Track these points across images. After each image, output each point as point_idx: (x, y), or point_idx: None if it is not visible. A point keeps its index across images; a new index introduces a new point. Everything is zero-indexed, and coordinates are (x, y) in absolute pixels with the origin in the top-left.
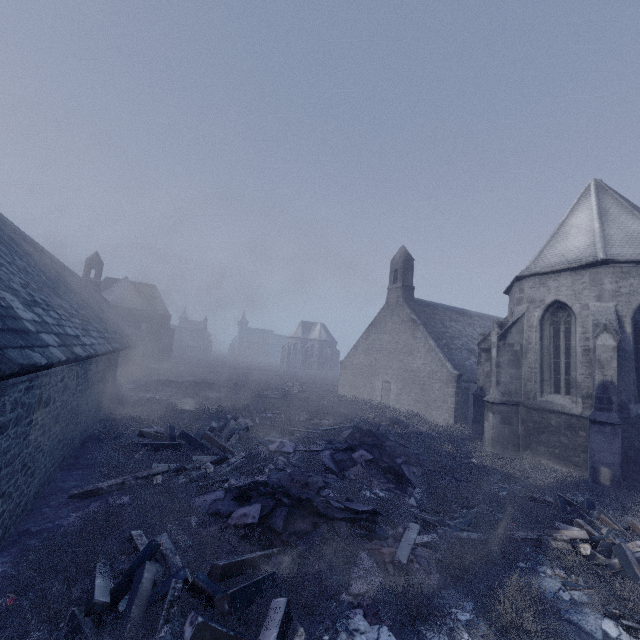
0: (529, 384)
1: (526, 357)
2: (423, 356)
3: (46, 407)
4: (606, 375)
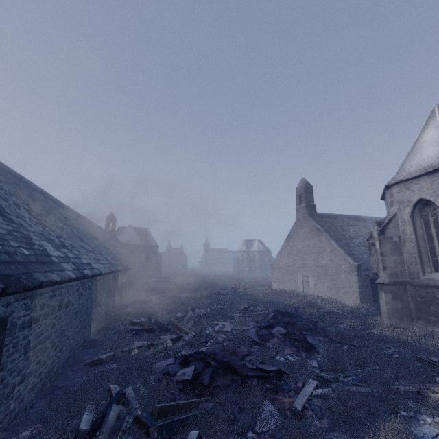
0: (411, 266)
1: (404, 245)
2: (329, 254)
3: (67, 307)
4: None
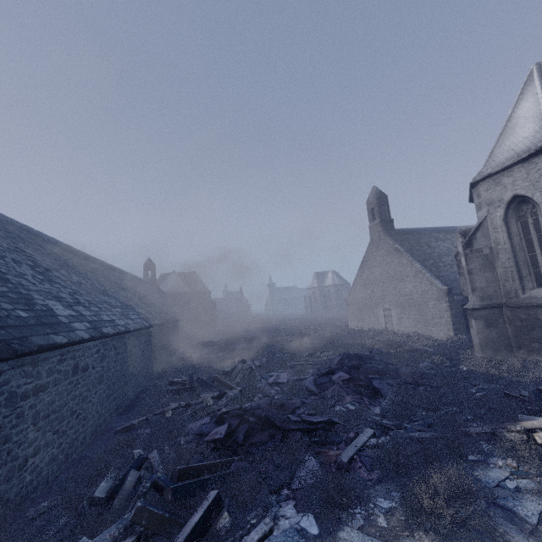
0: (507, 284)
1: (498, 258)
2: (412, 279)
3: (85, 372)
4: None
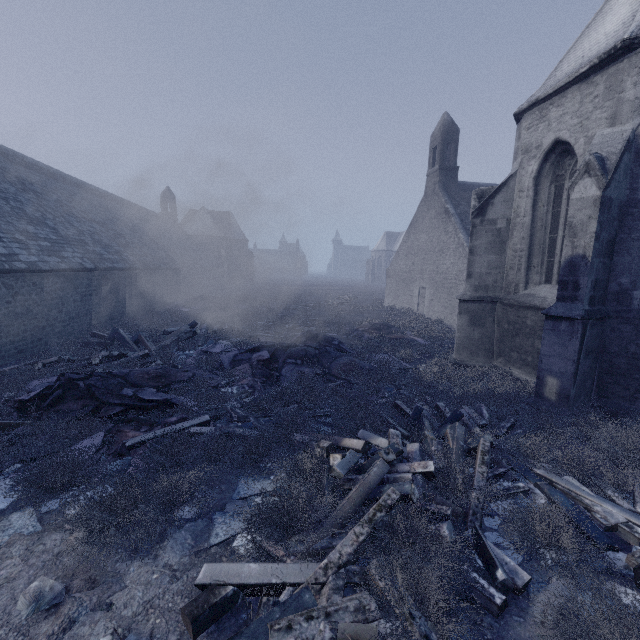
0: (511, 273)
1: (512, 236)
2: (452, 254)
3: None
4: (577, 247)
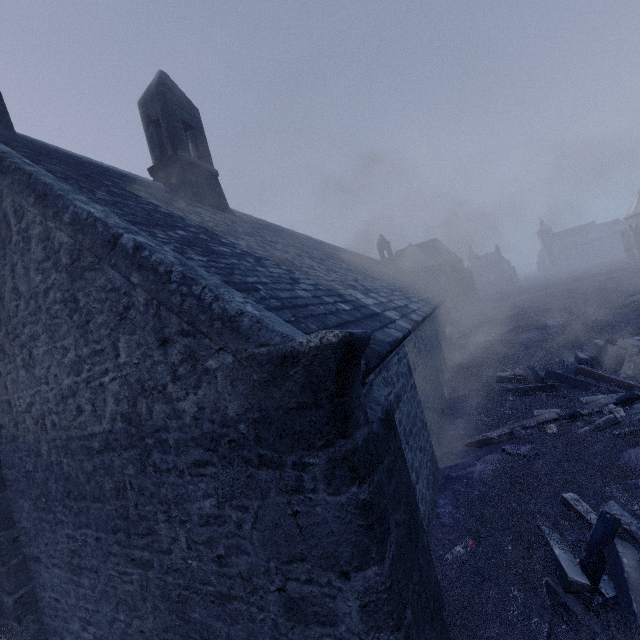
0: None
1: None
2: None
3: (414, 372)
4: None
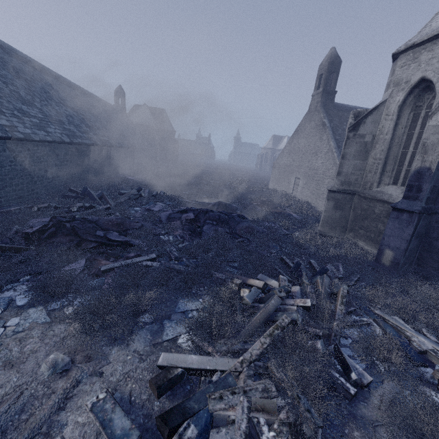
0: (369, 175)
1: (374, 148)
2: (323, 156)
3: None
4: (426, 161)
